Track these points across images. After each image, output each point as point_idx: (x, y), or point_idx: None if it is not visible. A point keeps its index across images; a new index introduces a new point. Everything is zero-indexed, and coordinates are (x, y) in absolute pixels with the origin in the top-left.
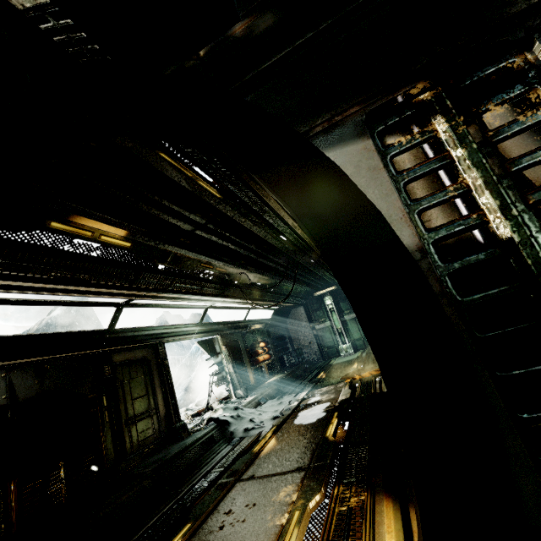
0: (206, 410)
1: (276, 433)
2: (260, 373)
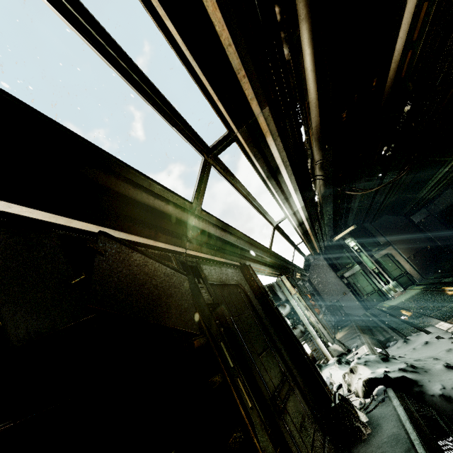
0: None
1: None
2: None
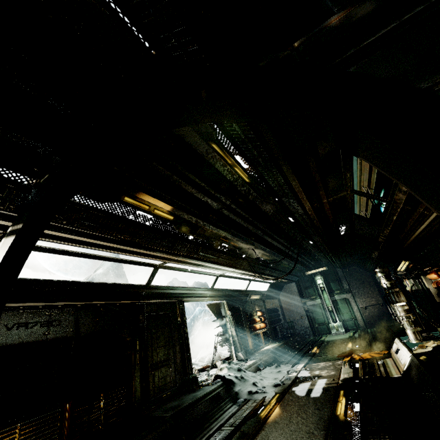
0: (211, 367)
1: (280, 401)
2: (257, 339)
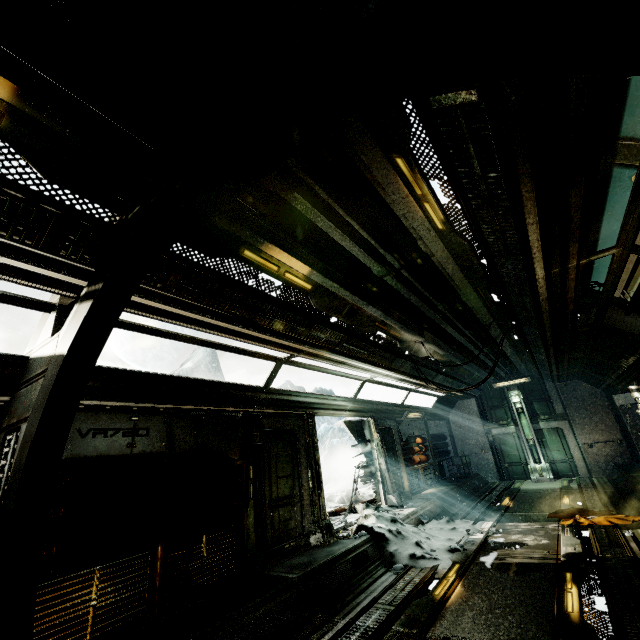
0: (349, 511)
1: (463, 575)
2: (415, 478)
